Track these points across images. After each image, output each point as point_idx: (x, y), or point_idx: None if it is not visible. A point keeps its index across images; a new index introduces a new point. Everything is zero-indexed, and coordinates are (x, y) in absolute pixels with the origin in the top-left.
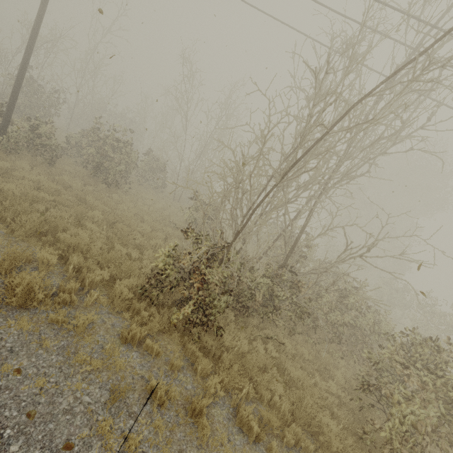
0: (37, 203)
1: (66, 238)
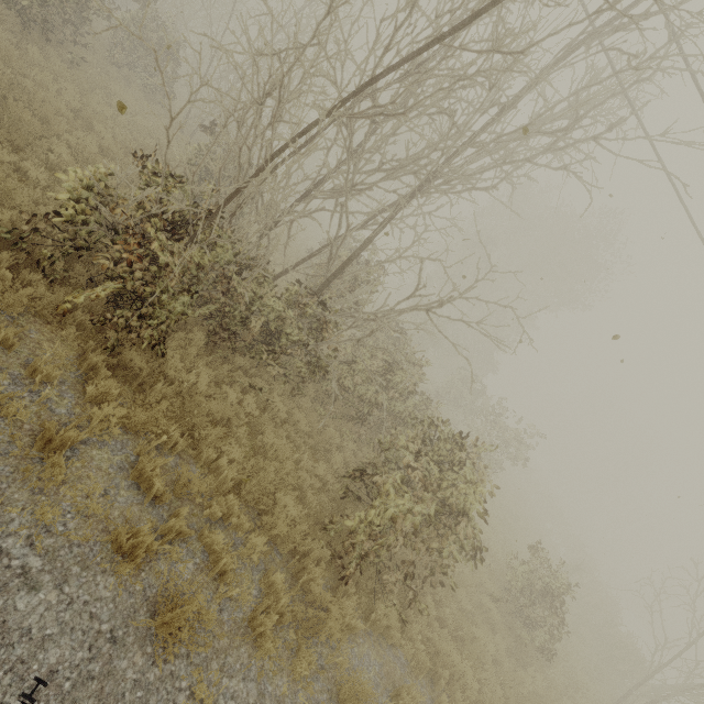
0: None
1: None
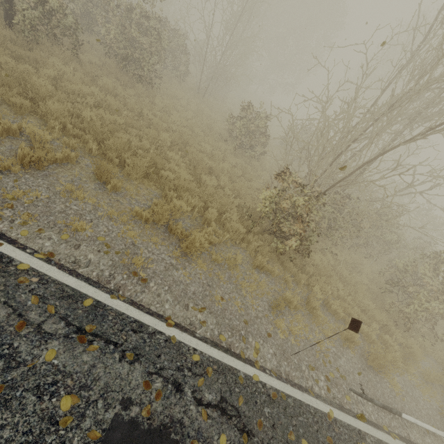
0: (118, 132)
1: (176, 180)
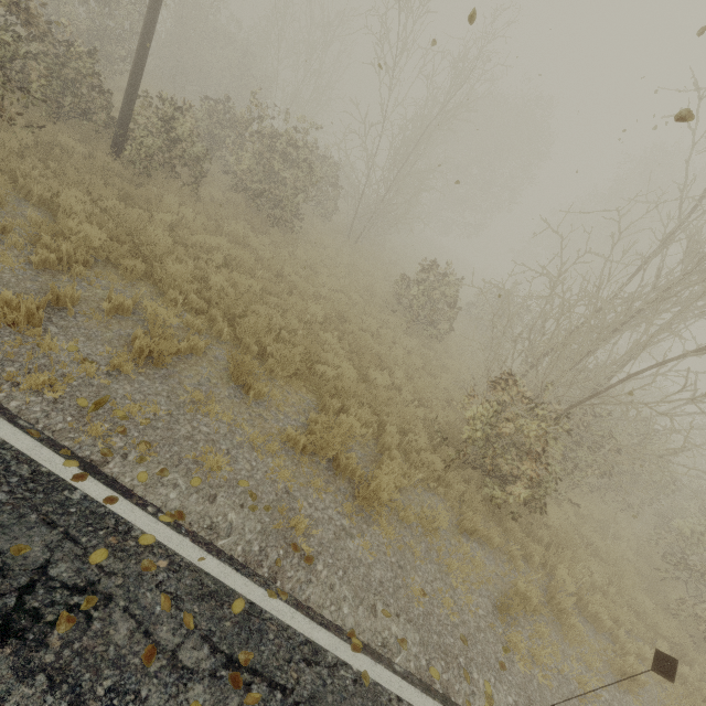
0: (255, 303)
1: (339, 380)
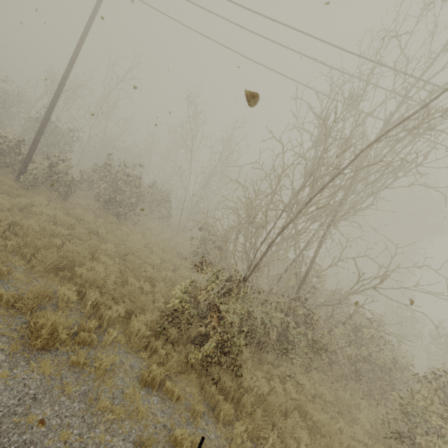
0: (54, 238)
1: (83, 274)
